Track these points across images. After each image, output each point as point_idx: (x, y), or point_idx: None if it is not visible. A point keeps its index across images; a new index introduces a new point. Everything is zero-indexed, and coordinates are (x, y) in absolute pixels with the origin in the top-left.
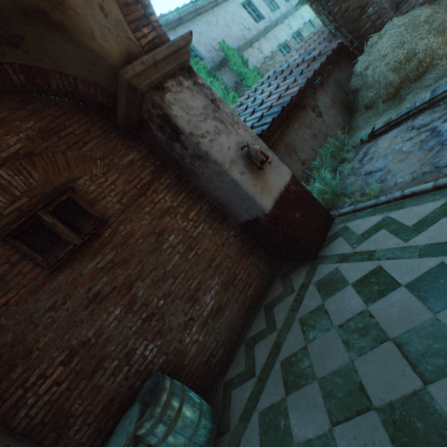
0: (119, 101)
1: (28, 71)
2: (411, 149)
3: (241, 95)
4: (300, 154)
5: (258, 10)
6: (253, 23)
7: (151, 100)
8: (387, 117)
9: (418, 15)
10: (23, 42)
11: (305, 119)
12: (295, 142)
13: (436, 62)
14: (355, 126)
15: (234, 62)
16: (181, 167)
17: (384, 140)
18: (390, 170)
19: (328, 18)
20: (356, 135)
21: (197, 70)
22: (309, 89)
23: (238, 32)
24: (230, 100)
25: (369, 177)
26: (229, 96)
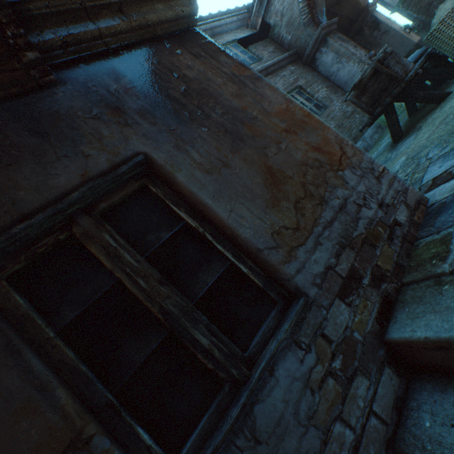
0: (359, 18)
1: (332, 16)
2: None
3: None
4: None
5: None
6: None
7: (370, 16)
8: None
9: None
10: (340, 4)
11: None
12: None
13: None
14: None
15: None
16: (372, 45)
17: None
18: None
19: (409, 15)
20: None
21: None
22: None
23: None
24: None
25: None
26: None
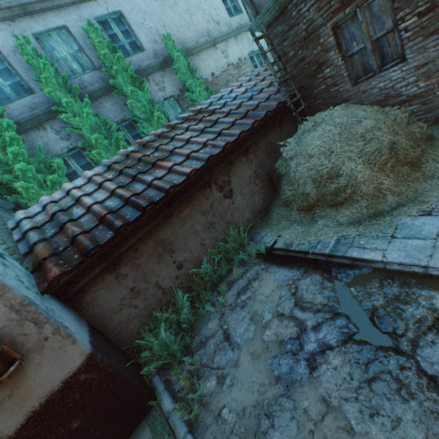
0: None
1: None
2: (271, 341)
3: (184, 107)
4: (179, 253)
5: (236, 0)
6: (226, 16)
7: None
8: (292, 238)
9: (360, 120)
10: None
11: (204, 201)
12: (176, 235)
13: (357, 197)
14: (271, 214)
15: (178, 67)
16: None
17: (272, 276)
18: (238, 362)
19: (282, 60)
20: (262, 234)
21: (116, 70)
22: (220, 160)
23: (202, 23)
24: (156, 119)
25: (222, 345)
26: (154, 114)
